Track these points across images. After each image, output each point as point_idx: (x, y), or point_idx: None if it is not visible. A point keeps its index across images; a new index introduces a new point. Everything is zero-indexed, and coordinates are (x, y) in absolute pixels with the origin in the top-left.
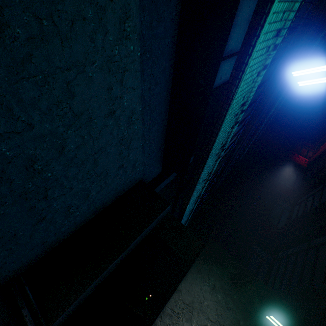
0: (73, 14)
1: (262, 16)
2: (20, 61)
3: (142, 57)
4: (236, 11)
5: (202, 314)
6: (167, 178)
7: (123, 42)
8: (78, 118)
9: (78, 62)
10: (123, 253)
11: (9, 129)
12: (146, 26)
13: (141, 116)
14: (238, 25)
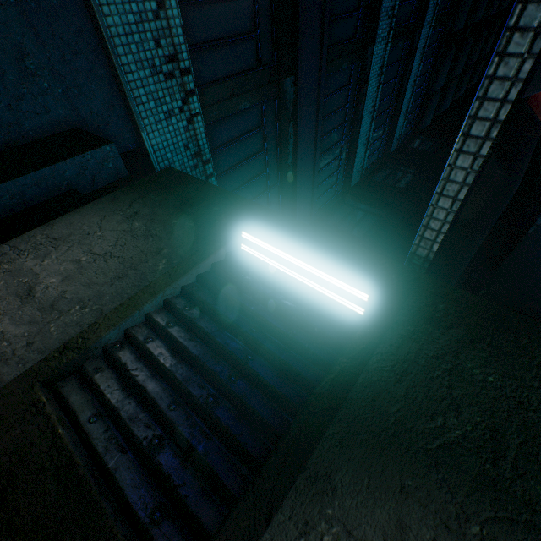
0: None
1: None
2: None
3: None
4: None
5: (80, 247)
6: None
7: None
8: None
9: None
10: None
11: None
12: None
13: None
14: None
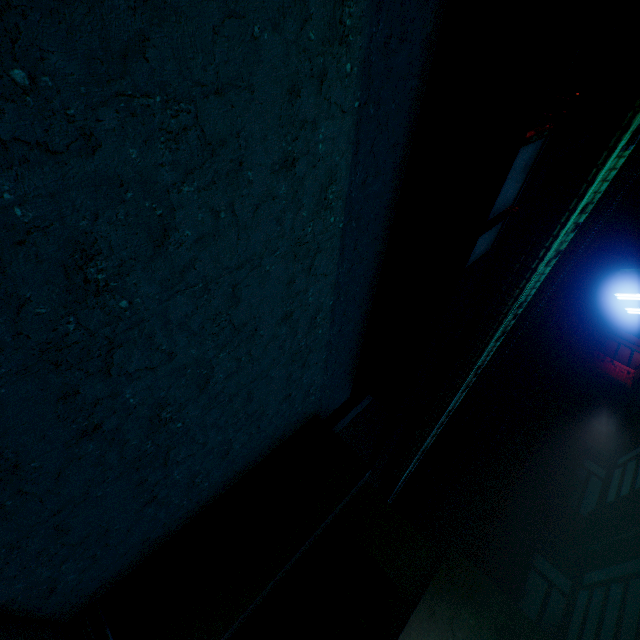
0: (260, 196)
1: (562, 211)
2: (180, 270)
3: (345, 229)
4: (509, 171)
5: None
6: (358, 405)
7: (320, 214)
8: (238, 332)
9: (254, 255)
10: (284, 567)
11: (143, 364)
12: (357, 186)
13: (330, 313)
14: (507, 179)
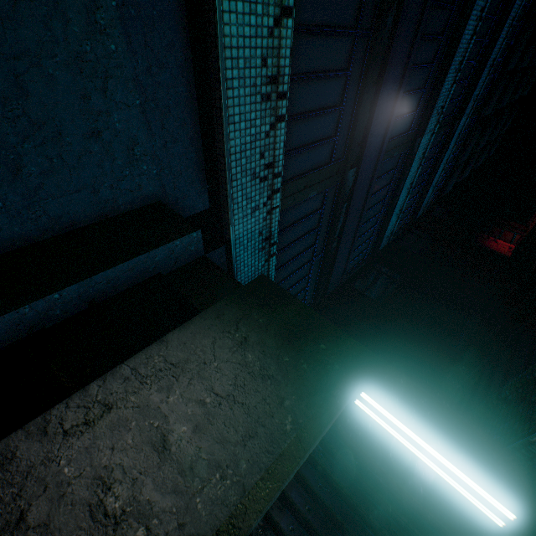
0: None
1: None
2: None
3: None
4: None
5: (200, 381)
6: None
7: None
8: None
9: None
10: (78, 287)
11: None
12: None
13: (121, 26)
14: None
